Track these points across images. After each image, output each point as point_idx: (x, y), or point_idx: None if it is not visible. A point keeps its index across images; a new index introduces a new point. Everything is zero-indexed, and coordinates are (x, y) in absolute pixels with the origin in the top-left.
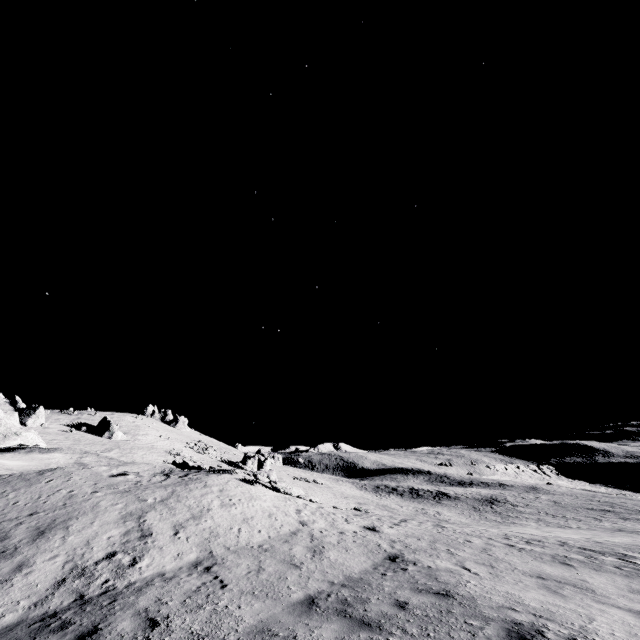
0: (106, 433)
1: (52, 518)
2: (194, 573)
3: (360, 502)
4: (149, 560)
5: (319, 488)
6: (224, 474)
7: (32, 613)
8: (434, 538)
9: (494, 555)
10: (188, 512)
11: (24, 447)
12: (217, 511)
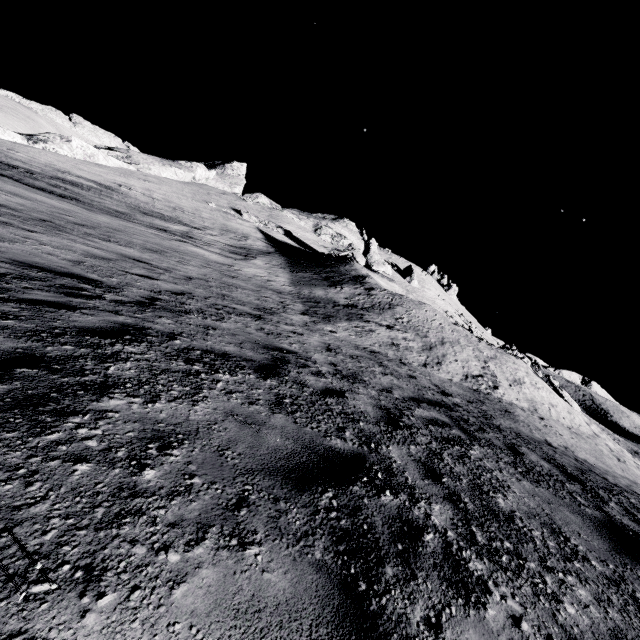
0: (408, 278)
1: (441, 336)
2: (534, 415)
3: None
4: (502, 391)
5: None
6: (520, 360)
7: (463, 383)
8: None
9: None
10: (511, 375)
11: (378, 272)
12: (529, 386)
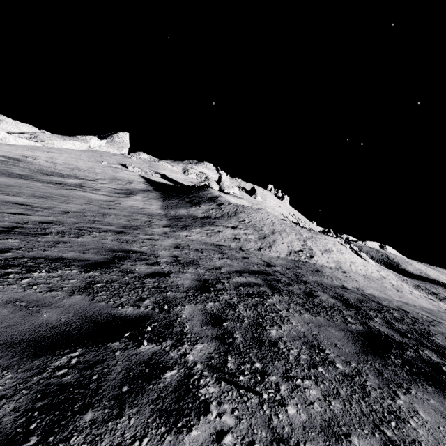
0: (253, 195)
1: (272, 229)
2: (339, 271)
3: None
4: (316, 259)
5: None
6: (330, 237)
7: (288, 257)
8: None
9: None
10: (323, 247)
11: (230, 193)
12: (336, 252)
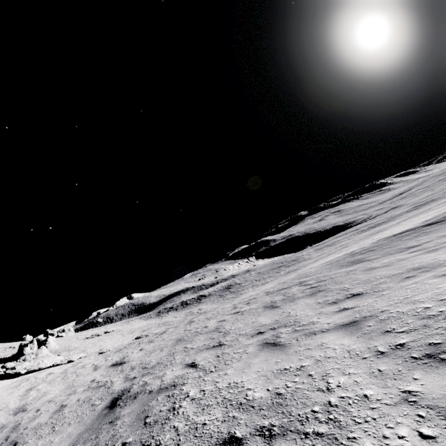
0: None
1: None
2: None
3: (144, 330)
4: None
5: (109, 336)
6: None
7: None
8: (177, 340)
9: (223, 330)
10: None
11: None
12: None
